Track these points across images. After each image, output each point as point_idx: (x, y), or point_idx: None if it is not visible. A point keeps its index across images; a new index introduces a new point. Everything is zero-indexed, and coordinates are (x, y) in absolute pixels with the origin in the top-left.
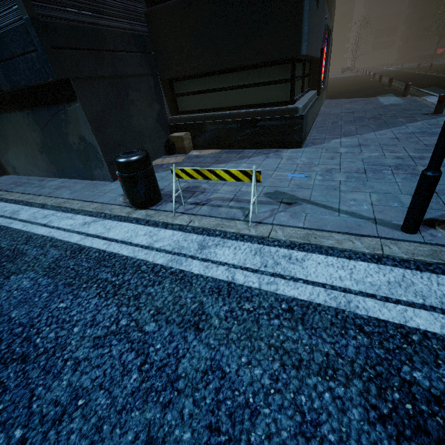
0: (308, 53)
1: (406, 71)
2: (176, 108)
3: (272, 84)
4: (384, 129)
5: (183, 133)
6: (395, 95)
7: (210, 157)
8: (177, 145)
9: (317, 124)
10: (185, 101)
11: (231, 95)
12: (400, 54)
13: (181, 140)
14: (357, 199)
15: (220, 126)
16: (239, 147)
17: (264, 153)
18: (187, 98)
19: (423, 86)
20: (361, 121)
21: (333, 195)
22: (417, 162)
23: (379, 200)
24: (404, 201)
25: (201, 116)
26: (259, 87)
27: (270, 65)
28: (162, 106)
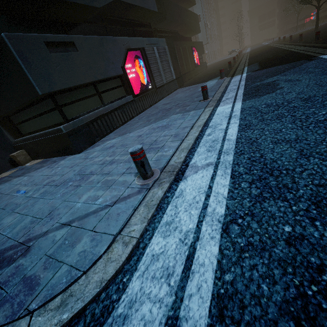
0: (56, 89)
1: (270, 45)
2: (19, 133)
3: (50, 112)
4: (151, 124)
5: (18, 152)
6: (220, 78)
7: (26, 169)
8: (16, 160)
9: (129, 121)
10: (22, 127)
11: (39, 121)
12: (279, 29)
13: (15, 157)
14: (2, 223)
15: (34, 144)
16: (51, 156)
17: (54, 162)
18: (21, 126)
19: (252, 63)
20: (156, 114)
21: (0, 219)
22: (103, 168)
23: (9, 225)
24: (18, 226)
25: (24, 139)
26: (48, 114)
27: (42, 100)
28: (2, 135)
